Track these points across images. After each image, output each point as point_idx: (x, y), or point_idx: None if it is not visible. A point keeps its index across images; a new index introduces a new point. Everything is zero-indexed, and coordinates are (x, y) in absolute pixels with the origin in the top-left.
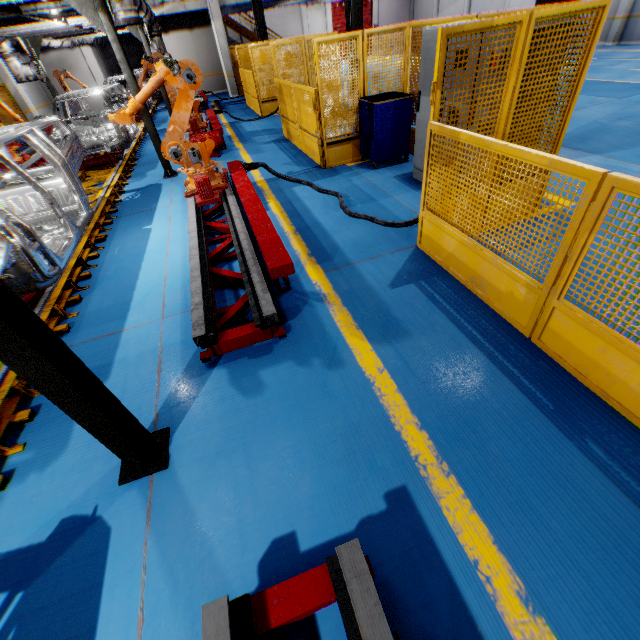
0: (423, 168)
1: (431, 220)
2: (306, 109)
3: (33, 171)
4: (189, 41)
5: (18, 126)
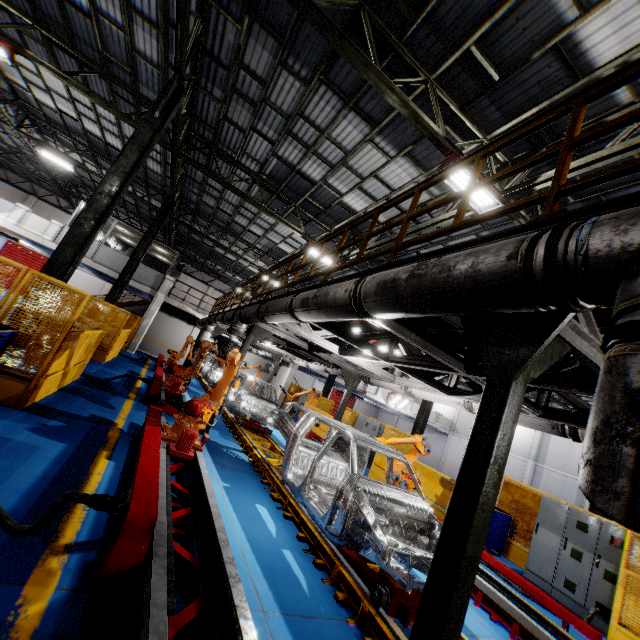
0: (539, 574)
1: (628, 633)
2: (430, 482)
3: (309, 441)
4: (259, 362)
5: (339, 422)
